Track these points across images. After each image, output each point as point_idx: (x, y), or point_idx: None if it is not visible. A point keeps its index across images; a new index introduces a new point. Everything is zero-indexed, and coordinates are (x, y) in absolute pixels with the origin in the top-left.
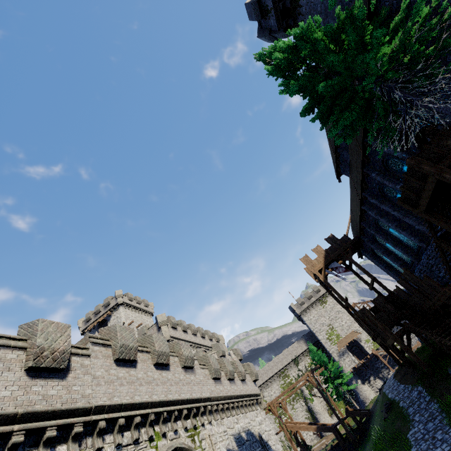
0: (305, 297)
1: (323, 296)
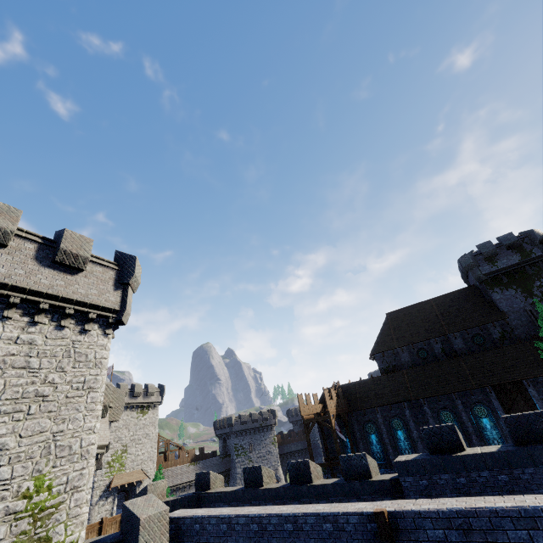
0: (132, 390)
1: (150, 404)
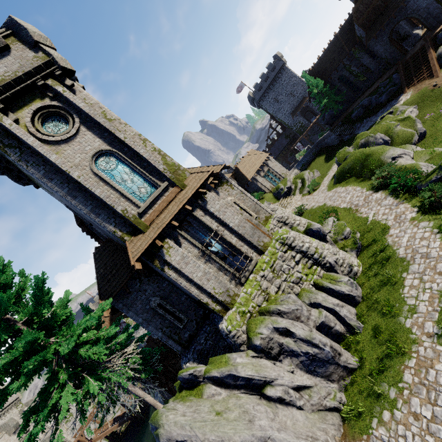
0: None
1: None
